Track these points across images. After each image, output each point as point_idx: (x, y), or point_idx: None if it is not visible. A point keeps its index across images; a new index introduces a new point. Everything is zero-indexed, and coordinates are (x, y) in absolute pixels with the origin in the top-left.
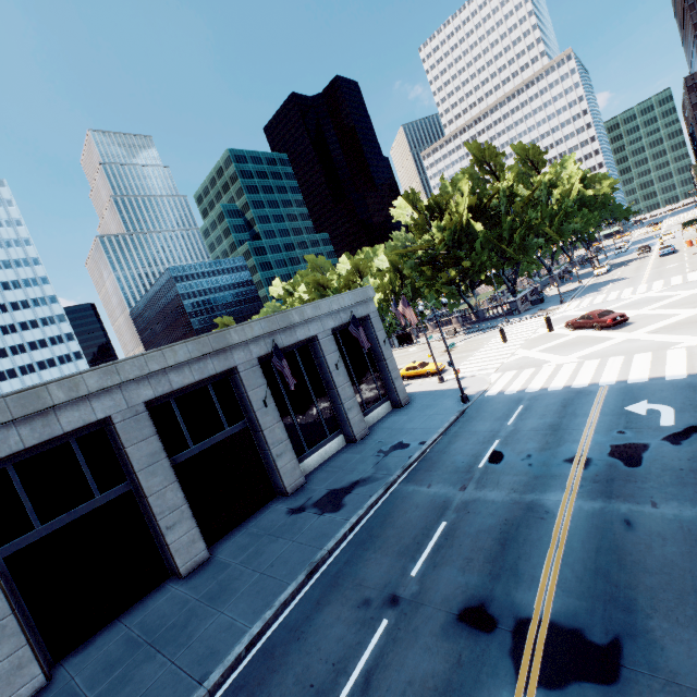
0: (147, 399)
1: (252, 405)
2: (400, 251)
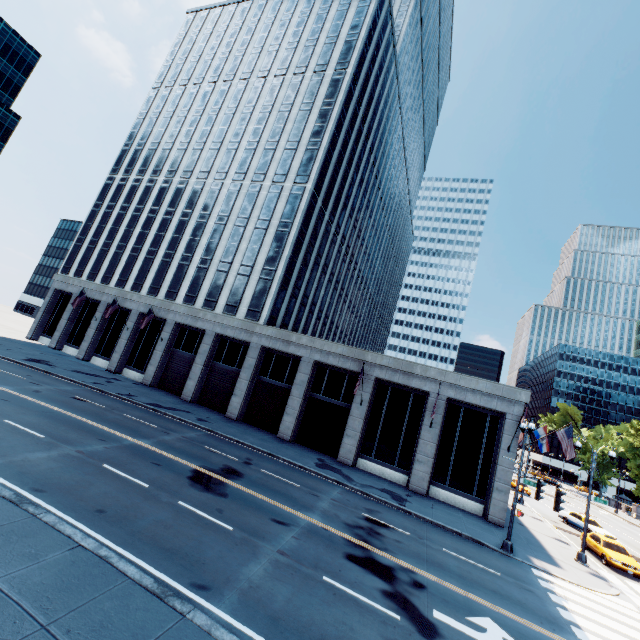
0: (316, 359)
1: (354, 398)
2: None
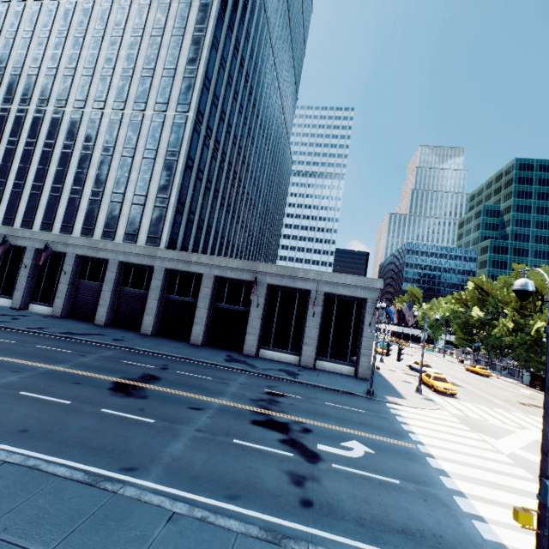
0: (216, 274)
1: (252, 302)
2: None
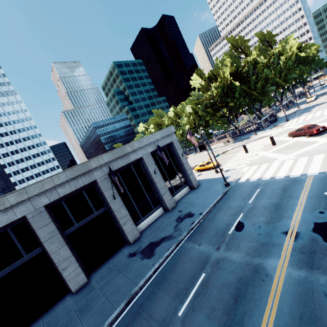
0: (45, 204)
1: (106, 199)
2: (195, 102)
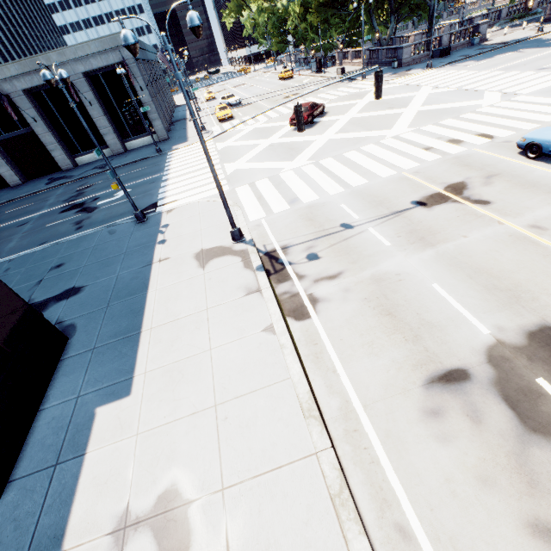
0: None
1: (27, 120)
2: None
